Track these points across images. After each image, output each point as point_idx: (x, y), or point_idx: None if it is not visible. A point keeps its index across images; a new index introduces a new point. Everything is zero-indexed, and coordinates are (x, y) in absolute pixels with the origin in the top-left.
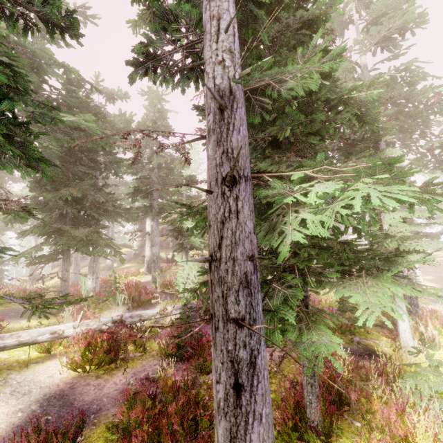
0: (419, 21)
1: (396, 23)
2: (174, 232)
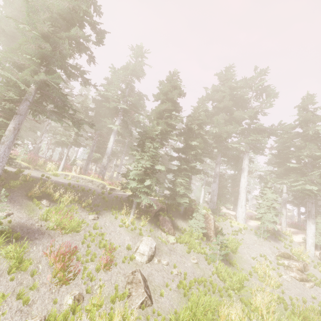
0: (140, 74)
1: (122, 75)
2: (54, 138)
